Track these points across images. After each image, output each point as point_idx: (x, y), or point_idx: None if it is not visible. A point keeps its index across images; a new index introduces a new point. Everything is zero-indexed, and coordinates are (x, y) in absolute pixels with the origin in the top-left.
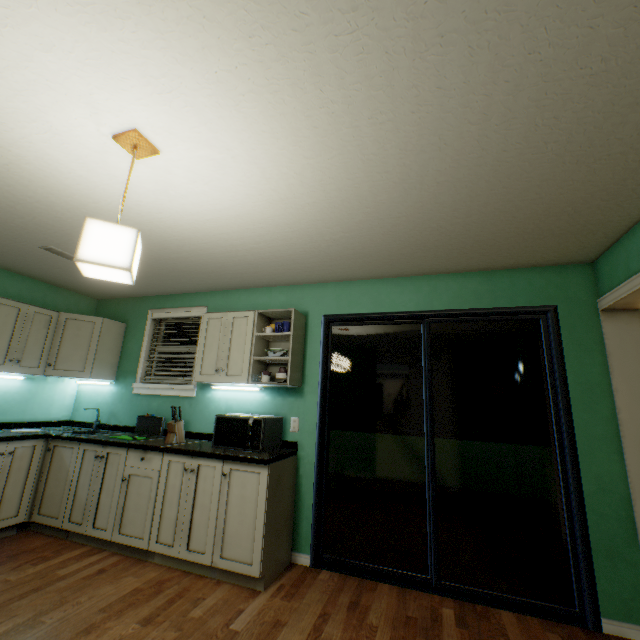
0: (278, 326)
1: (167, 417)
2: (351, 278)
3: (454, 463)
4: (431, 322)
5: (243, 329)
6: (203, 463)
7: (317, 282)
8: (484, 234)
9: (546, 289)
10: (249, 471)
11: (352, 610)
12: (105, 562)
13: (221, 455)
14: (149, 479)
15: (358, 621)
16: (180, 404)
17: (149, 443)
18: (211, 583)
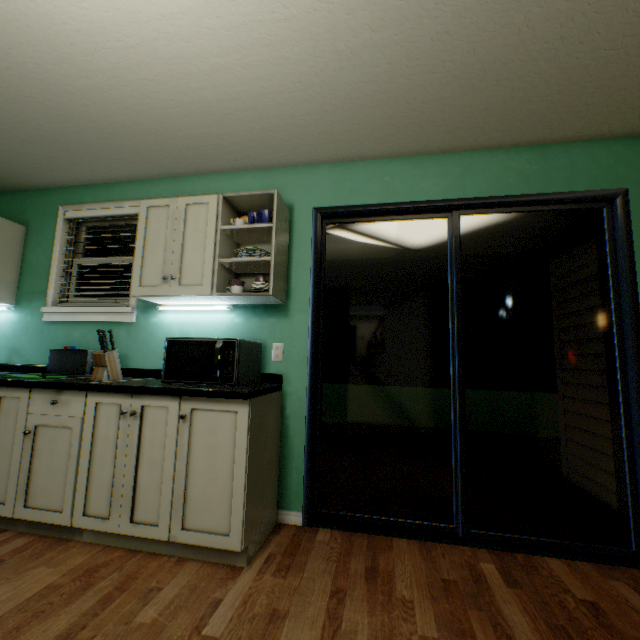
0: (253, 218)
1: (96, 351)
2: (354, 155)
3: (418, 407)
4: (461, 215)
5: (202, 221)
6: (149, 403)
7: (305, 163)
8: (580, 51)
9: (615, 168)
10: (220, 410)
11: (372, 581)
12: (3, 549)
13: (176, 390)
14: (67, 430)
15: (385, 596)
16: (114, 333)
17: (64, 381)
18: (169, 564)
